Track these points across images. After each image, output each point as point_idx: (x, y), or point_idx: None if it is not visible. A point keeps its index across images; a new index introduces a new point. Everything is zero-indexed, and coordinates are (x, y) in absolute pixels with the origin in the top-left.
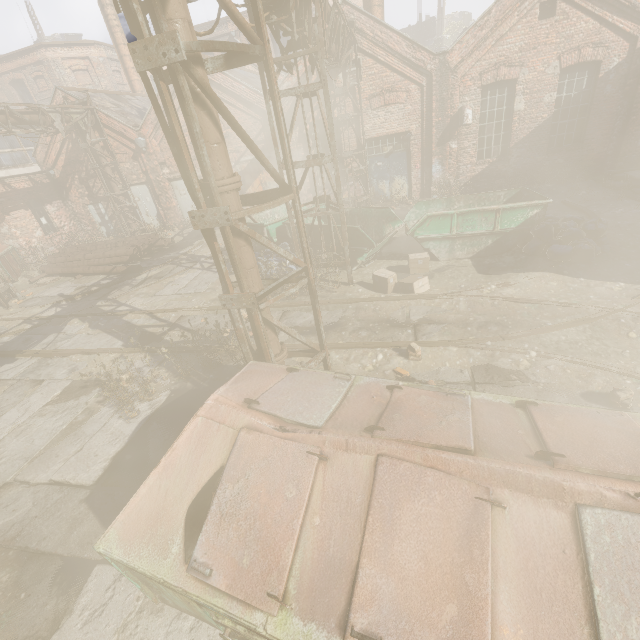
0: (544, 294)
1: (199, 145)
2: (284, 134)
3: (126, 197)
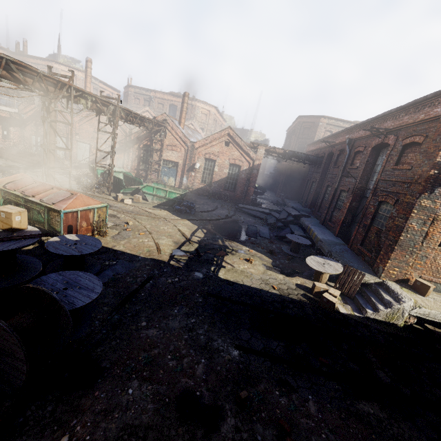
0: (157, 213)
1: (48, 134)
2: (71, 139)
3: None
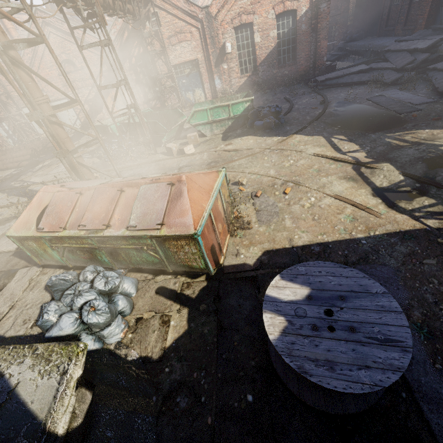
0: (244, 146)
1: (20, 84)
2: (65, 75)
3: (21, 116)
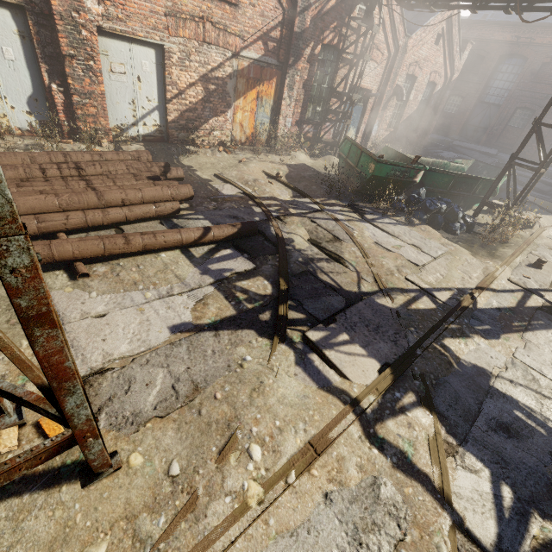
0: (549, 223)
1: None
2: None
3: None
